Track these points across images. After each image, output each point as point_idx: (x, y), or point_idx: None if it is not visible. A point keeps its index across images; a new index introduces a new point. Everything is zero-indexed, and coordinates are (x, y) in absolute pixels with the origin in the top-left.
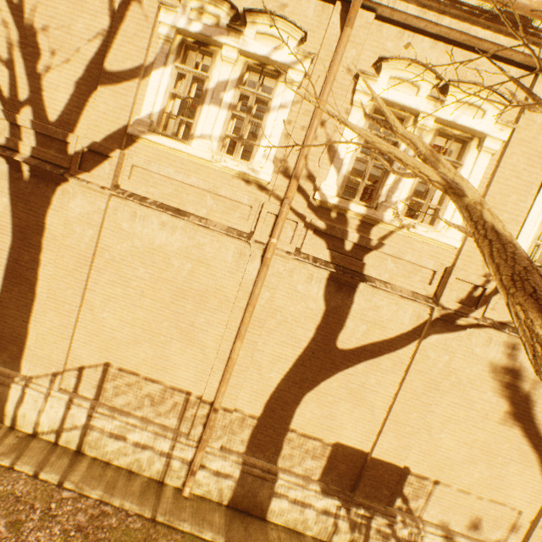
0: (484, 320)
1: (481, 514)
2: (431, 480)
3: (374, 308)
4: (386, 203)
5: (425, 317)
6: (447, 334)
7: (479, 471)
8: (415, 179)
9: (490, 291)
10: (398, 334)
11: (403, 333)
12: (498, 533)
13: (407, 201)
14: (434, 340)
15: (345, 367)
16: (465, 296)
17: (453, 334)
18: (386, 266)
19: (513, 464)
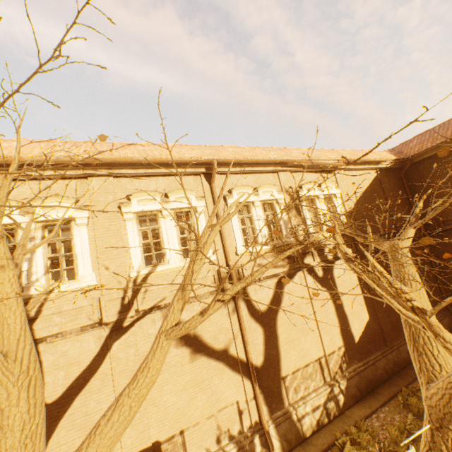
0: (139, 313)
1: (220, 424)
2: (178, 434)
3: (63, 354)
4: (29, 284)
5: (105, 334)
6: (124, 336)
7: (201, 399)
8: (45, 259)
9: (131, 296)
10: (93, 359)
11: (96, 355)
12: (236, 426)
13: (47, 274)
14: (118, 346)
15: (64, 413)
16: (121, 307)
17: (128, 333)
18: (55, 321)
19: (215, 378)
